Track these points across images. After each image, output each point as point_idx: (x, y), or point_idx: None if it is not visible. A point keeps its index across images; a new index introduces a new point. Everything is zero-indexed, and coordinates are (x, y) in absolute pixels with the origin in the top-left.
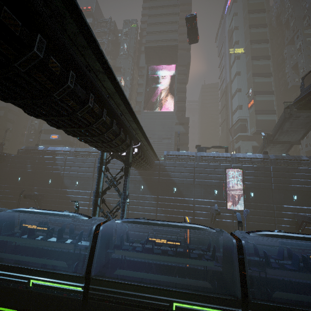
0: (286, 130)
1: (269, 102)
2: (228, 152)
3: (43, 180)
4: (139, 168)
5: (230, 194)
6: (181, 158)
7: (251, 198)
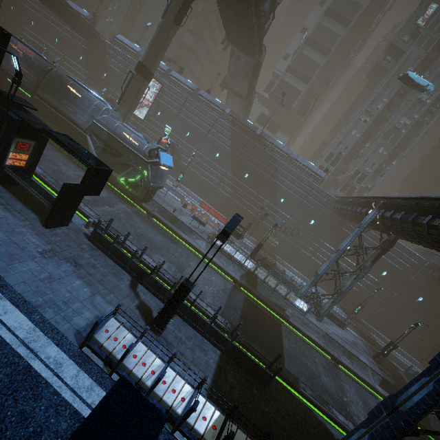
0: (234, 75)
1: (314, 64)
2: (178, 72)
3: (7, 4)
4: (76, 31)
5: (144, 104)
6: (126, 48)
7: (157, 116)
